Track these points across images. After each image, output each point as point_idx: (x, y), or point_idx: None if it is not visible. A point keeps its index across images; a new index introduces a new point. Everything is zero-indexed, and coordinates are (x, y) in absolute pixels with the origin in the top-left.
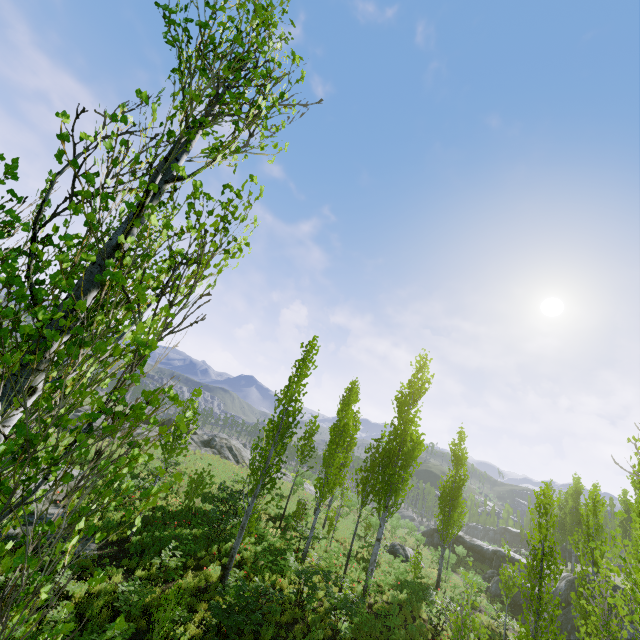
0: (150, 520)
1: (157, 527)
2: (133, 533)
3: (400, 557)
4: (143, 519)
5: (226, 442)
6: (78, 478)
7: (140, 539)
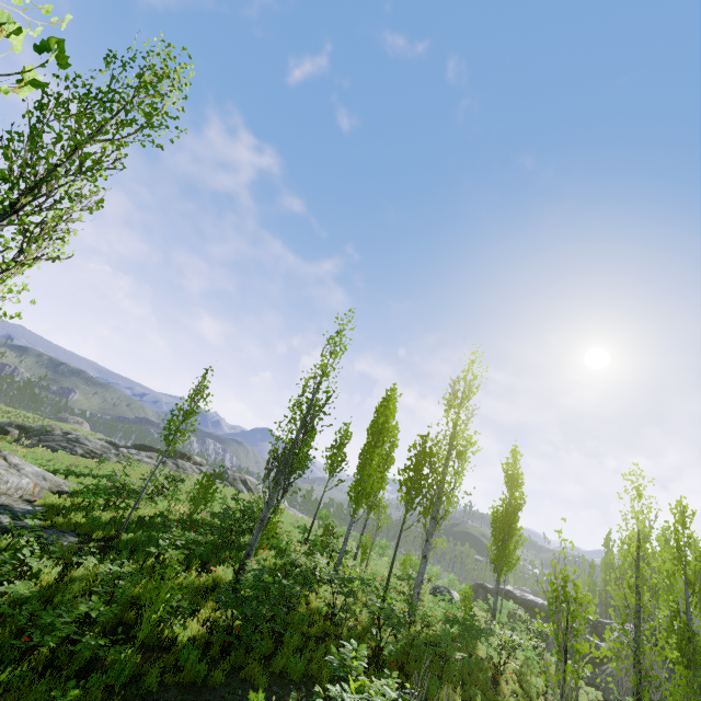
0: (146, 524)
1: (155, 529)
2: (124, 529)
3: (446, 596)
4: (138, 520)
5: (240, 475)
6: (61, 484)
7: (132, 538)
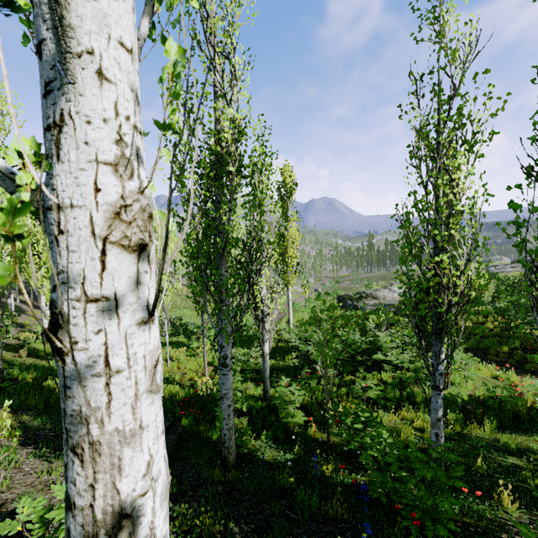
0: None
1: None
2: None
3: None
4: None
5: None
6: None
7: None
